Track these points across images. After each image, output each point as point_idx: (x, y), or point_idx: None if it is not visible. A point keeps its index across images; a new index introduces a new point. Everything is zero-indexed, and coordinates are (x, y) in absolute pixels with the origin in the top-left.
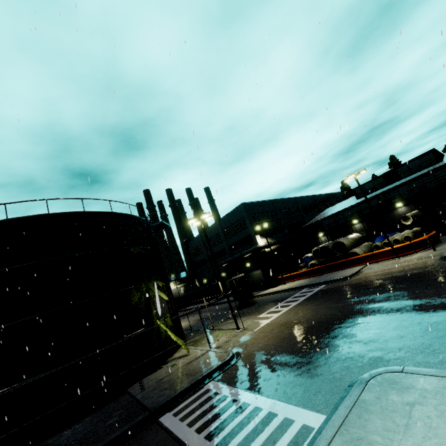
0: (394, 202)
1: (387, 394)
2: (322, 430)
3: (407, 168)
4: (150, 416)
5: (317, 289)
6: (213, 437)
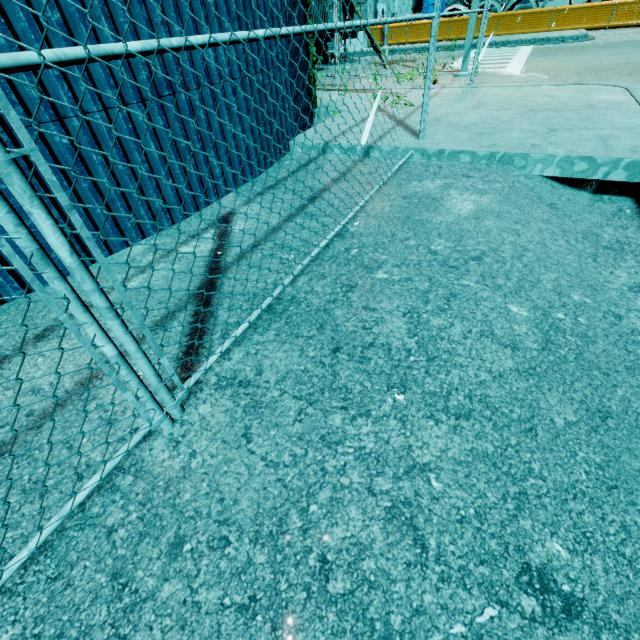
0: None
1: None
2: None
3: None
4: None
5: (525, 48)
6: None
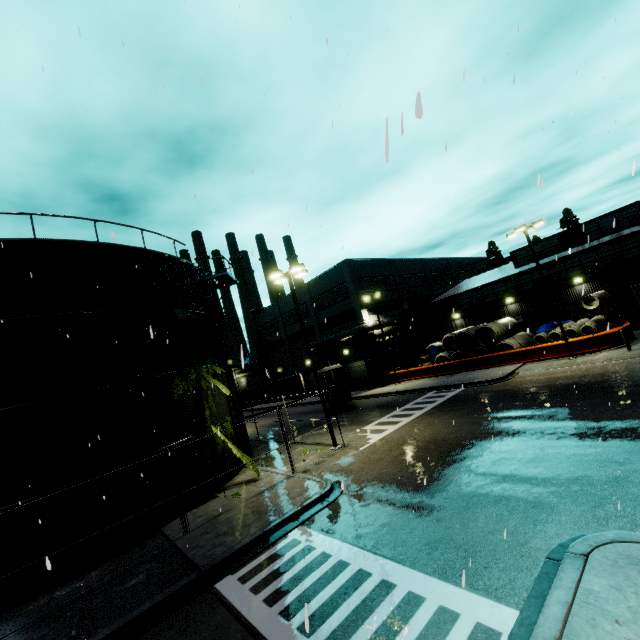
0: (572, 276)
1: (634, 583)
2: (518, 639)
3: (596, 226)
4: (200, 579)
5: (451, 394)
6: (313, 630)
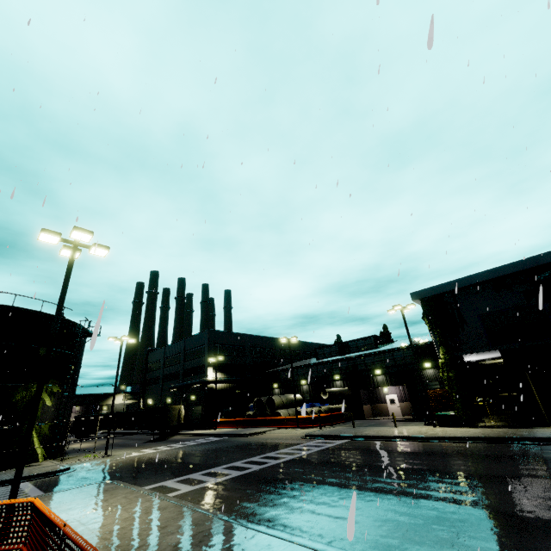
0: (335, 373)
1: (86, 488)
2: None
3: (356, 344)
4: None
5: (216, 439)
6: None
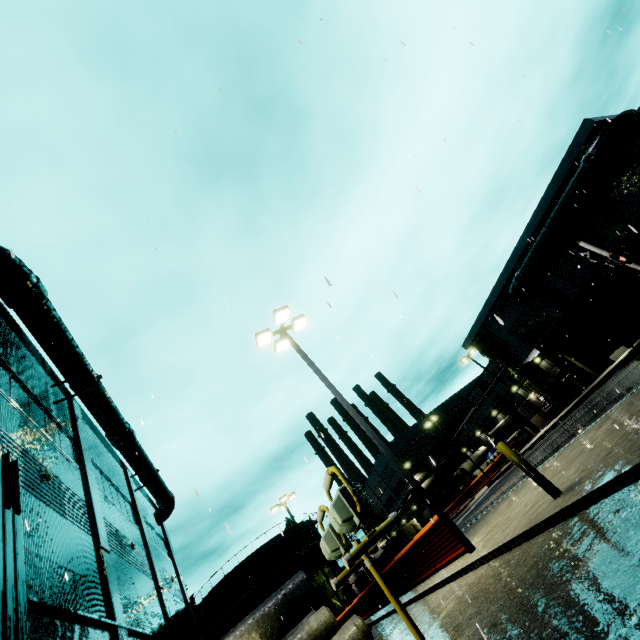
0: (491, 411)
1: None
2: None
3: (487, 375)
4: None
5: None
6: None
